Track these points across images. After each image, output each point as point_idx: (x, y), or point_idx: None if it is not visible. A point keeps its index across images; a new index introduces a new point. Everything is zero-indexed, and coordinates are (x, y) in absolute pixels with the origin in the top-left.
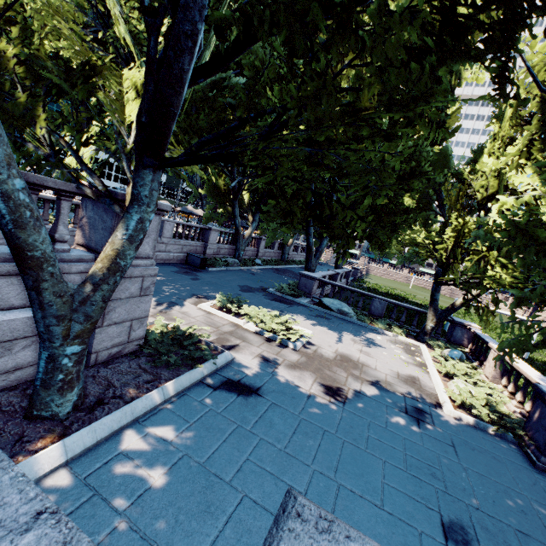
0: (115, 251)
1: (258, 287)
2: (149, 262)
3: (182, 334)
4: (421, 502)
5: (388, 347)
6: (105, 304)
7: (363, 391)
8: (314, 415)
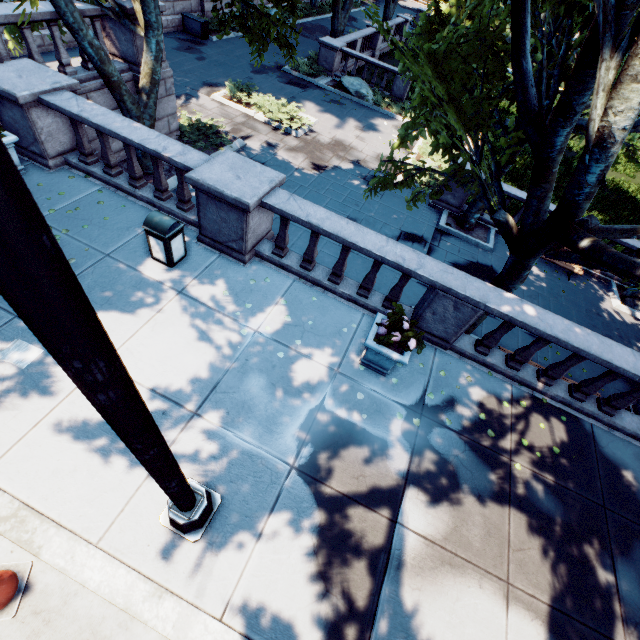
0: (150, 70)
1: (272, 64)
2: (164, 65)
3: (204, 127)
4: (341, 212)
5: (388, 133)
6: (156, 108)
7: (340, 166)
8: (297, 178)
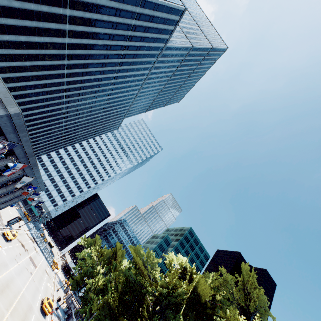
0: None
1: None
2: None
3: None
4: None
5: None
6: None
7: None
8: None
